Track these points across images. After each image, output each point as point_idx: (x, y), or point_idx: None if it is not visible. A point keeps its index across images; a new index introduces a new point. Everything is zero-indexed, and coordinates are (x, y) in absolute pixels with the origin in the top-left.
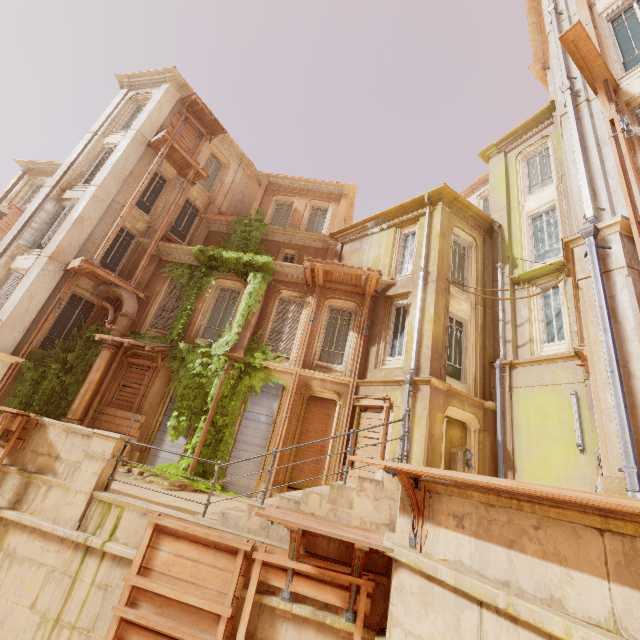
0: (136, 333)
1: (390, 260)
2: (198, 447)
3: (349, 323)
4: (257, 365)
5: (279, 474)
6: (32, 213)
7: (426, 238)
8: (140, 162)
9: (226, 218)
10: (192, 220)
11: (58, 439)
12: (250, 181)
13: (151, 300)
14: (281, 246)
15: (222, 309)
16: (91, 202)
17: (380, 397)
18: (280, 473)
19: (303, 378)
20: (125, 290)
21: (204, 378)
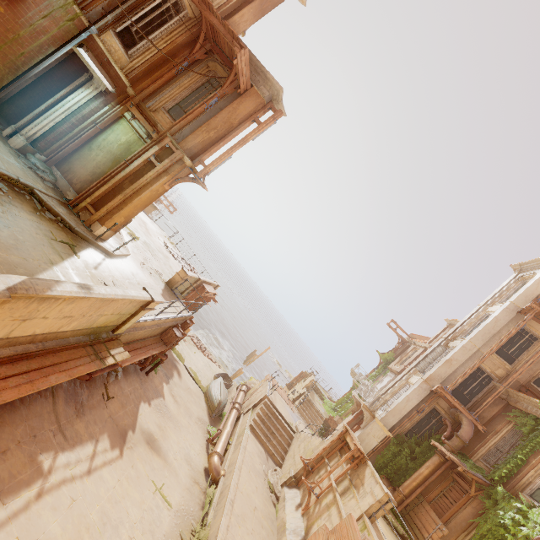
0: (464, 456)
1: None
2: None
3: None
4: None
5: None
6: (428, 352)
7: None
8: (509, 324)
9: None
10: None
11: (367, 475)
12: None
13: (488, 435)
14: None
15: None
16: (460, 350)
17: None
18: None
19: None
20: (465, 417)
21: (510, 535)
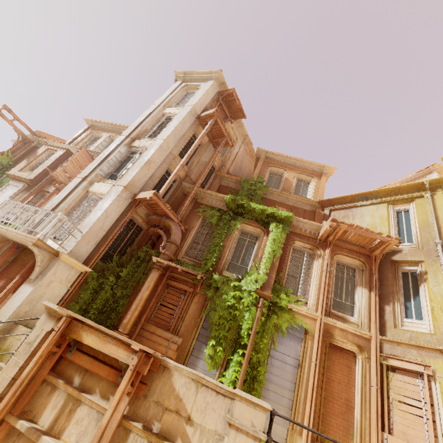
0: (177, 259)
1: (388, 229)
2: (240, 384)
3: (354, 278)
4: (284, 306)
5: (313, 427)
6: (110, 152)
7: (434, 216)
8: (190, 128)
9: (236, 177)
10: (210, 175)
11: (186, 391)
12: (246, 154)
13: (187, 232)
14: (276, 204)
15: (243, 249)
16: (158, 150)
17: (418, 362)
18: (314, 426)
19: (325, 325)
20: (173, 222)
21: (236, 310)
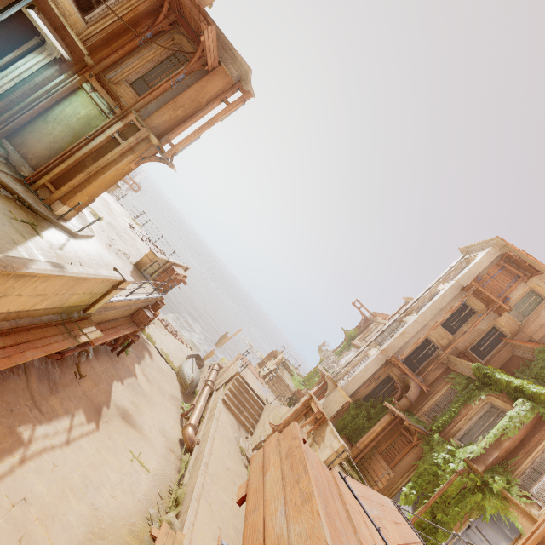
0: (411, 413)
1: None
2: (411, 519)
3: None
4: (493, 488)
5: None
6: (386, 327)
7: None
8: (453, 300)
9: (530, 345)
10: (496, 343)
11: (328, 432)
12: None
13: (431, 394)
14: None
15: (485, 423)
16: (412, 324)
17: None
18: None
19: None
20: (413, 381)
21: (441, 470)
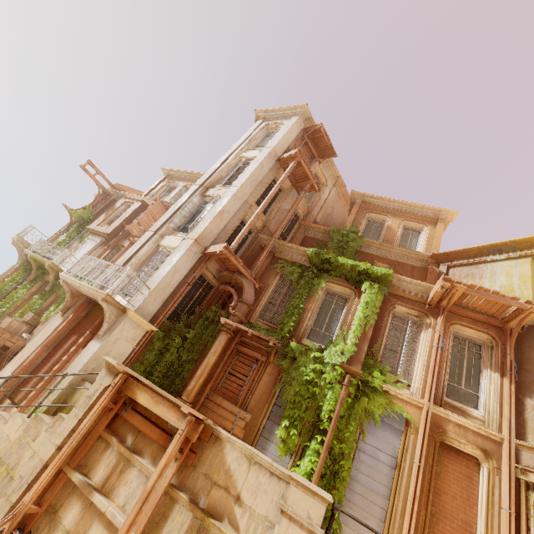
0: (249, 322)
1: (532, 293)
2: (316, 478)
3: (479, 357)
4: (377, 386)
5: None
6: (182, 203)
7: None
8: (269, 172)
9: (324, 227)
10: (292, 225)
11: (237, 467)
12: (339, 199)
13: (262, 291)
14: (374, 259)
15: (328, 313)
16: (232, 199)
17: None
18: None
19: (434, 417)
20: (246, 279)
21: (316, 387)
